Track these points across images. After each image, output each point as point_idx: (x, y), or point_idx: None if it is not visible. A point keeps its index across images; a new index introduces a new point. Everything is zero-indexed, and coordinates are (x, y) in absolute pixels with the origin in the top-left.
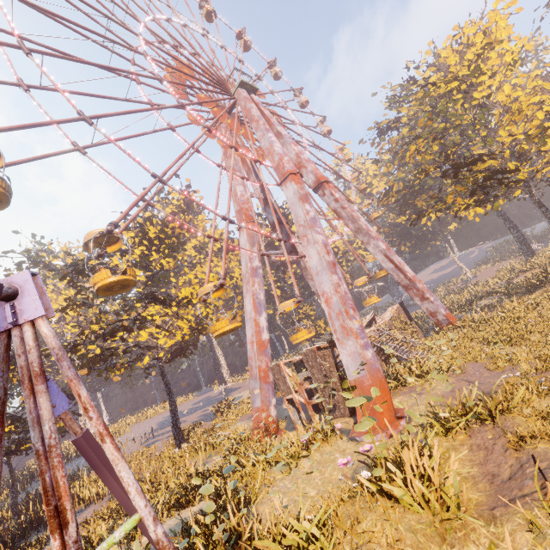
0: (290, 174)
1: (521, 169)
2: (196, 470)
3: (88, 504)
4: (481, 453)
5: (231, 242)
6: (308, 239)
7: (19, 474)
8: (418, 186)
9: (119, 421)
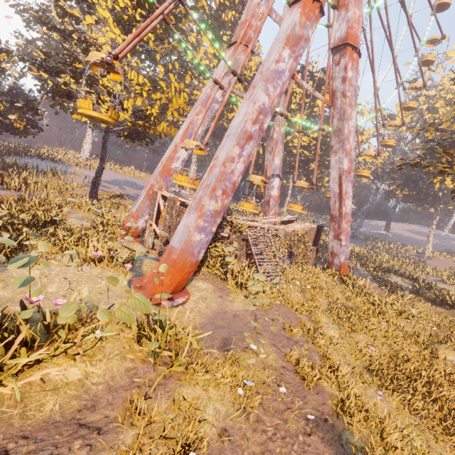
0: None
1: None
2: (52, 217)
3: (7, 188)
4: (126, 381)
5: None
6: (252, 92)
7: (17, 146)
8: None
9: (109, 162)
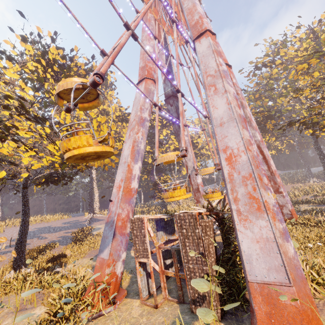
0: (207, 30)
1: None
2: None
3: None
4: None
5: (127, 116)
6: (216, 88)
7: None
8: (274, 112)
9: (7, 220)
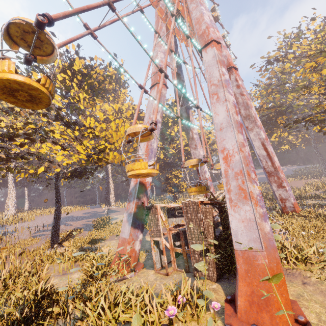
0: (213, 40)
1: None
2: (42, 290)
3: None
4: None
5: (140, 114)
6: (218, 96)
7: None
8: (285, 107)
9: (34, 210)
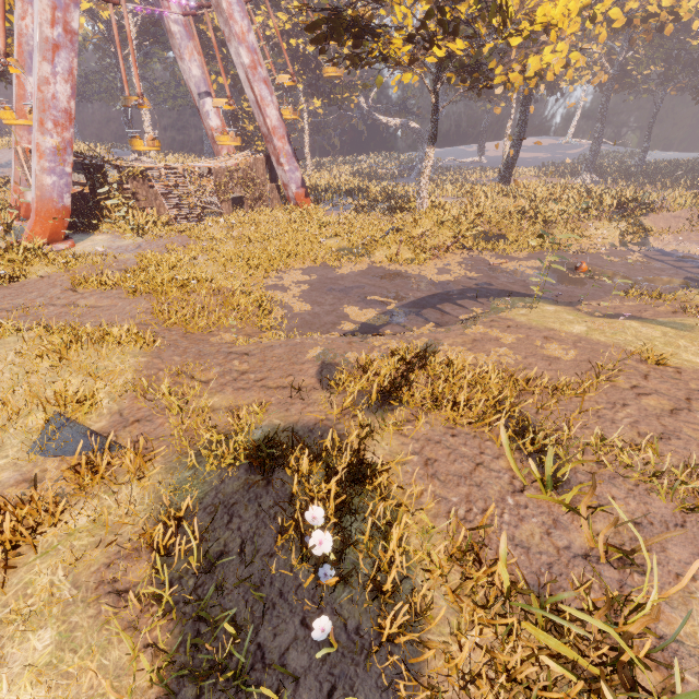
0: None
1: (360, 37)
2: None
3: None
4: None
5: None
6: None
7: None
8: None
9: (4, 136)
